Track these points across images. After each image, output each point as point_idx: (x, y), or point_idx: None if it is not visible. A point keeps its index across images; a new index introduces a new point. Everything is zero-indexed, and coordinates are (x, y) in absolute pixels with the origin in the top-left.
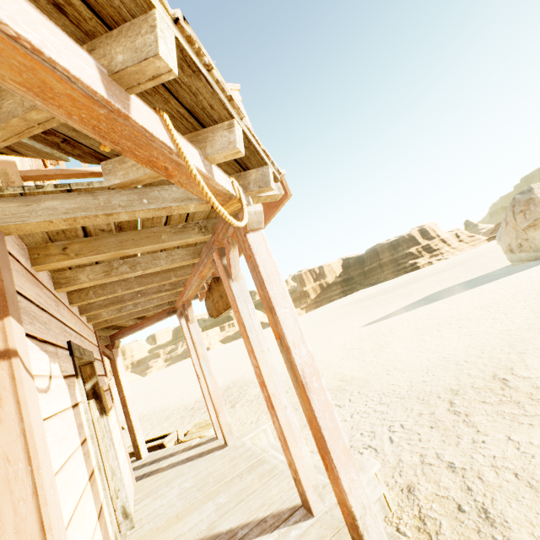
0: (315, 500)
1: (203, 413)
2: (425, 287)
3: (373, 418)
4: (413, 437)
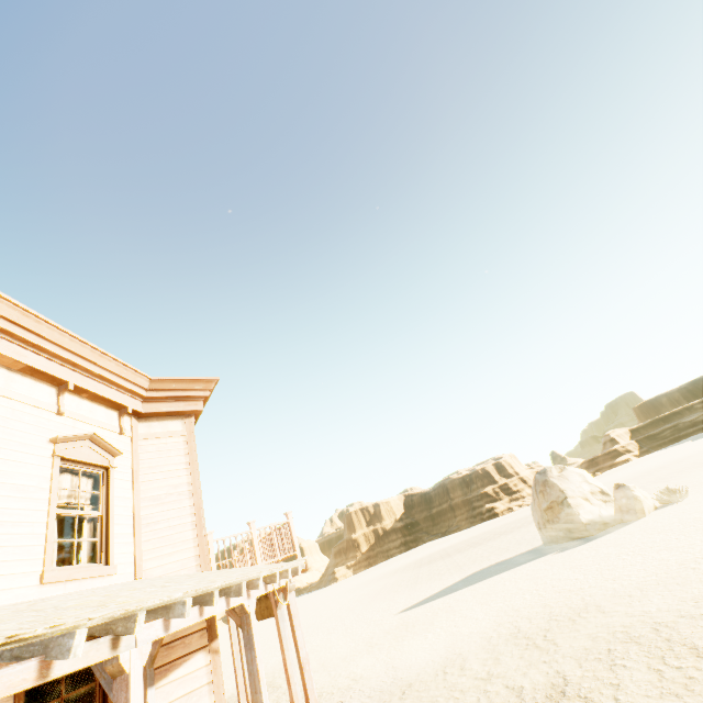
0: None
1: None
2: (479, 557)
3: None
4: None
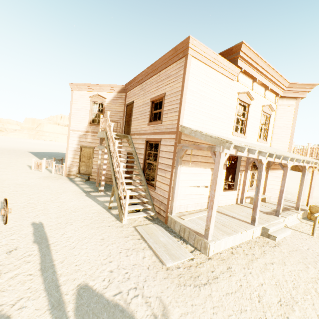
0: (301, 202)
1: None
2: None
3: None
4: None
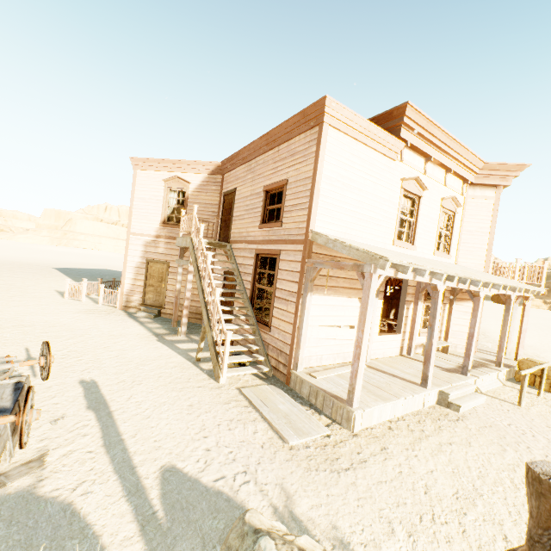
0: (507, 354)
1: None
2: None
3: None
4: None
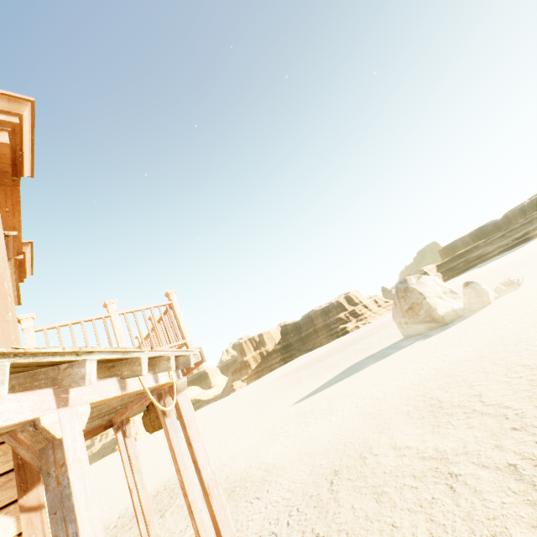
0: None
1: (129, 530)
2: (348, 357)
3: (280, 506)
4: (302, 518)
